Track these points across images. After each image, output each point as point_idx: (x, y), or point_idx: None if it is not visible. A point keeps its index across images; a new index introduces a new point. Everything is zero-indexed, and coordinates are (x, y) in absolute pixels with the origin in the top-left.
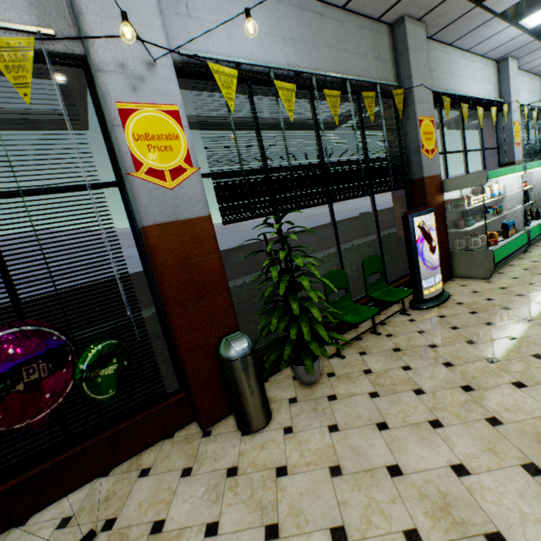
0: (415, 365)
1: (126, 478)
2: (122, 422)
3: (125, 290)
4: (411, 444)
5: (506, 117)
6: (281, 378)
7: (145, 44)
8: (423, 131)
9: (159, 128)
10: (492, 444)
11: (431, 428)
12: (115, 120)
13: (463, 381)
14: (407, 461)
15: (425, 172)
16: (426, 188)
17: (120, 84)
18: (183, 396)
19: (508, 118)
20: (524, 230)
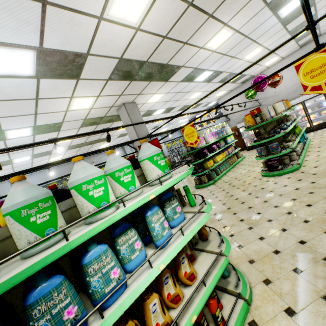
0: None
1: None
2: None
3: None
4: None
5: None
6: None
7: None
8: None
9: None
10: None
11: None
12: None
13: None
14: None
15: None
16: None
17: None
18: None
19: None
20: None
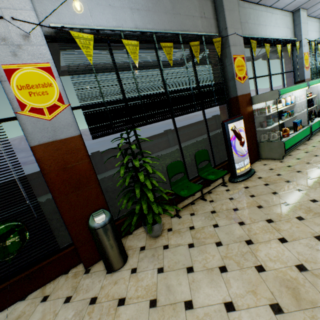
0: (221, 224)
1: (34, 302)
2: (34, 266)
3: (24, 187)
4: (204, 284)
5: (299, 50)
6: (140, 231)
7: (20, 22)
8: (236, 65)
9: (36, 79)
10: (255, 286)
11: (219, 272)
12: (2, 77)
13: (248, 236)
14: (198, 298)
15: (239, 92)
16: (239, 102)
17: (3, 52)
18: (74, 248)
19: (300, 51)
20: (308, 125)
